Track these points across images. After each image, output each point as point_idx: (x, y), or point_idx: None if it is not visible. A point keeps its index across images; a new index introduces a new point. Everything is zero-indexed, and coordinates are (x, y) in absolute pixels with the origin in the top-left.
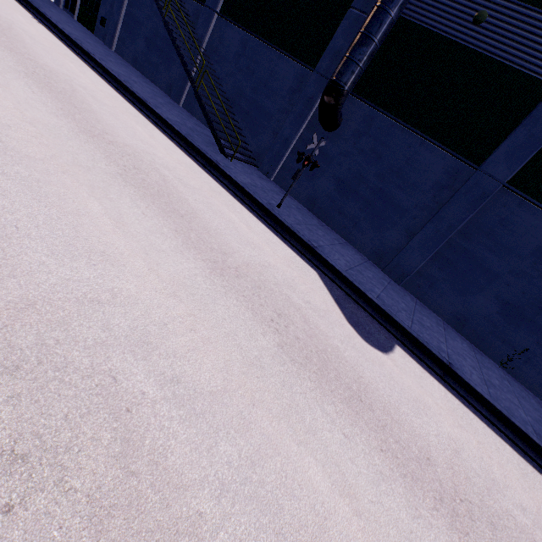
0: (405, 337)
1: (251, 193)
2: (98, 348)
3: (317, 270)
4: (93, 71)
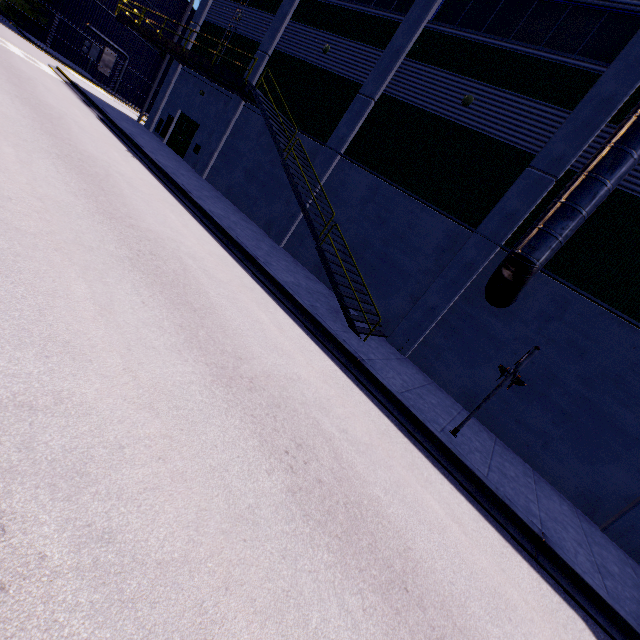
0: None
1: (421, 419)
2: None
3: (576, 608)
4: (193, 218)
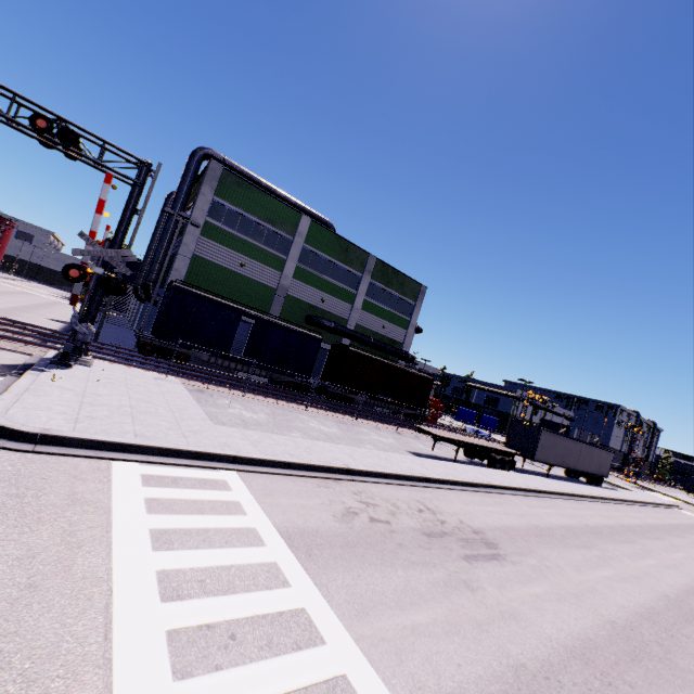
0: None
1: None
2: None
3: None
4: None
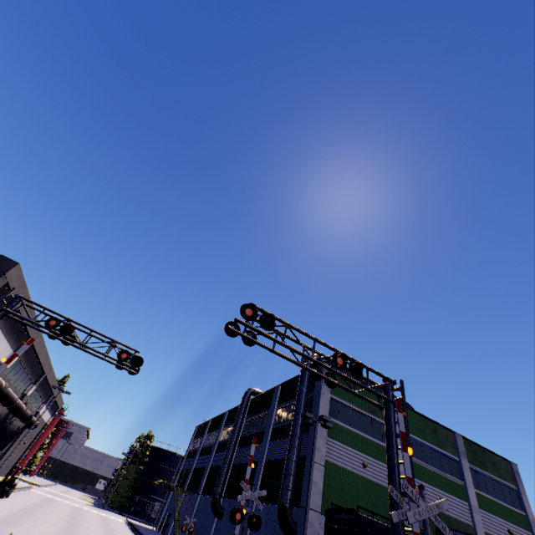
0: None
1: None
2: None
3: None
4: None
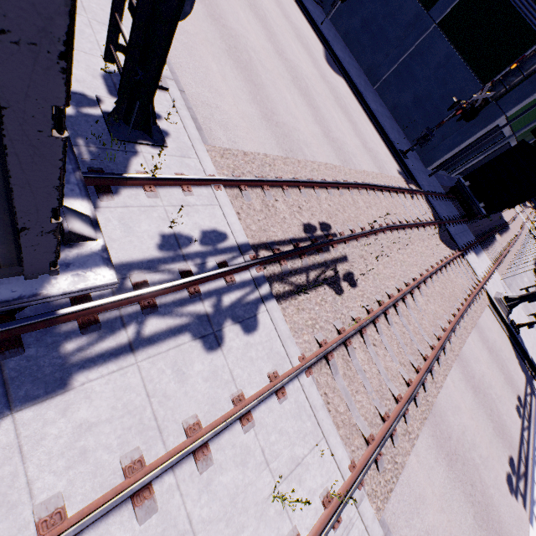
0: (350, 82)
1: (309, 12)
2: (261, 6)
3: (325, 49)
4: None
